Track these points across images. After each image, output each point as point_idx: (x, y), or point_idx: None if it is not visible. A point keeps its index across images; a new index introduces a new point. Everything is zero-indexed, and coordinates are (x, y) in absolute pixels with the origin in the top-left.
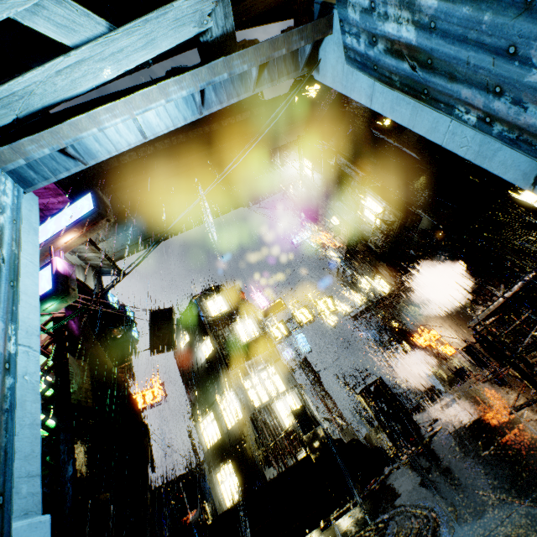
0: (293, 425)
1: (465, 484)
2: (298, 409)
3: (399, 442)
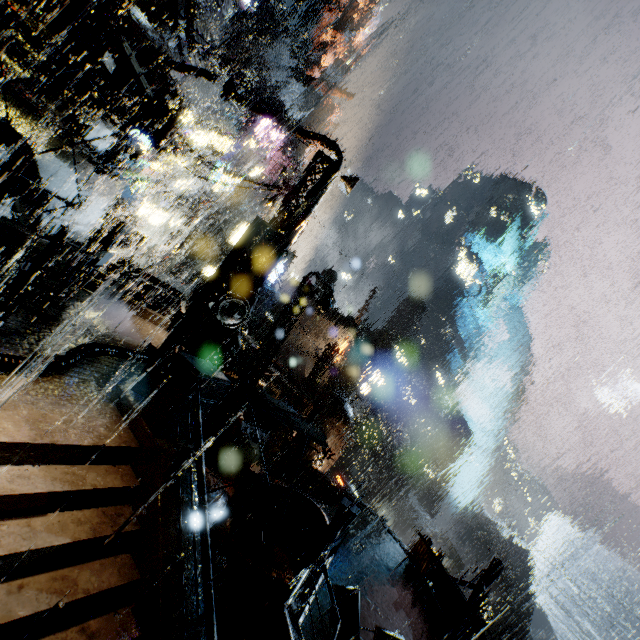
0: None
1: None
2: None
3: None
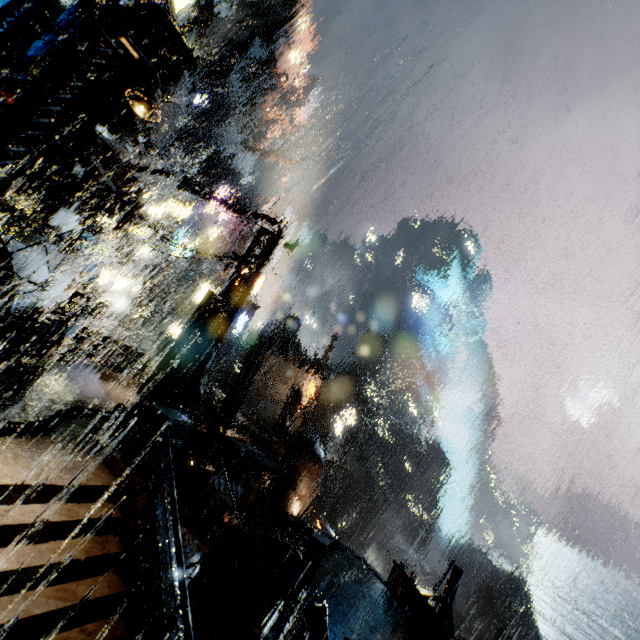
0: None
1: None
2: None
3: None
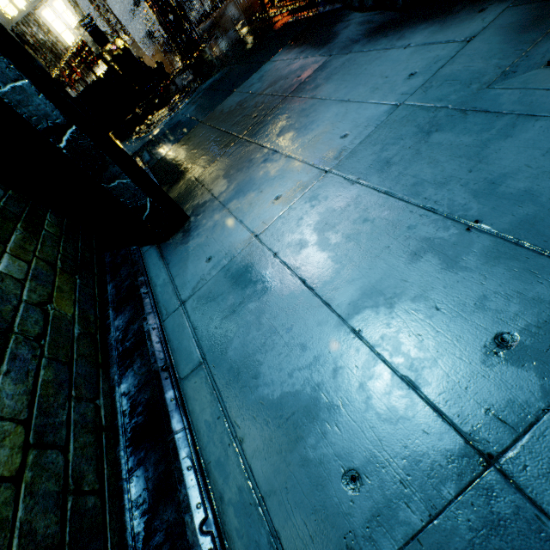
0: (85, 40)
1: (215, 66)
2: (85, 21)
3: (184, 52)
